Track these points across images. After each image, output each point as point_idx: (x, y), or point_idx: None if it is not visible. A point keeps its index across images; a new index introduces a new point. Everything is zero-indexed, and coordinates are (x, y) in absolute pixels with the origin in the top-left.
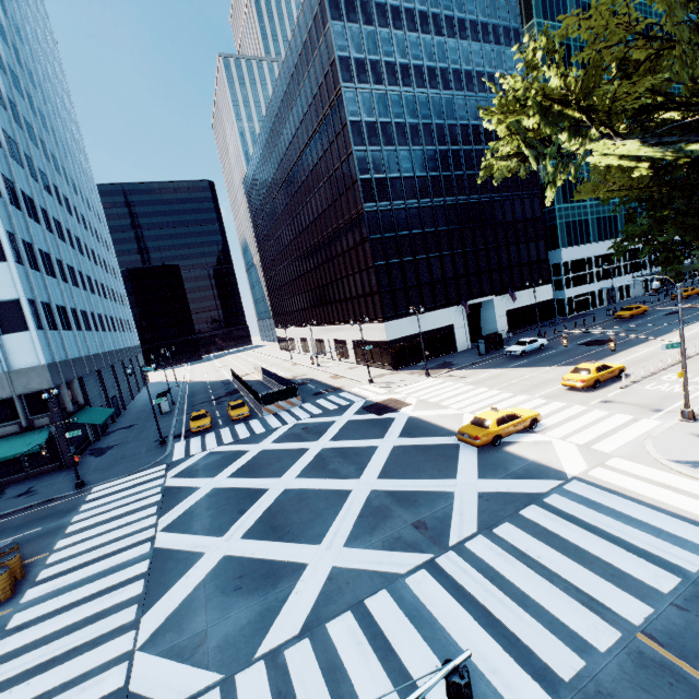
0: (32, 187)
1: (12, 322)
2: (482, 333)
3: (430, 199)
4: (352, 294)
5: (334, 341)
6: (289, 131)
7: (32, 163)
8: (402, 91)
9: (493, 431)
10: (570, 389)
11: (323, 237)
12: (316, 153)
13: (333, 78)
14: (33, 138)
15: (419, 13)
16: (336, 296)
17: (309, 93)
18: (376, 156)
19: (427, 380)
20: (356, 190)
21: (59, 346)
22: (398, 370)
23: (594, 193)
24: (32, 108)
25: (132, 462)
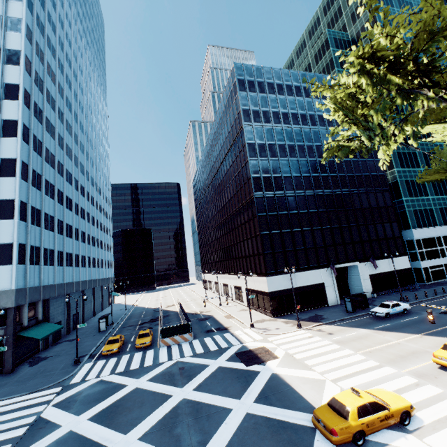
0: (56, 179)
1: (3, 258)
2: (350, 291)
3: (303, 190)
4: (246, 253)
5: (234, 286)
6: (216, 153)
7: (63, 167)
8: (283, 126)
9: (353, 425)
10: (444, 368)
11: (230, 214)
12: (228, 163)
13: (239, 120)
14: (70, 155)
15: (295, 87)
16: (236, 254)
17: (226, 131)
18: (264, 163)
19: (298, 332)
20: (250, 184)
21: (35, 276)
22: (276, 317)
23: (442, 173)
24: (76, 142)
25: (44, 378)
